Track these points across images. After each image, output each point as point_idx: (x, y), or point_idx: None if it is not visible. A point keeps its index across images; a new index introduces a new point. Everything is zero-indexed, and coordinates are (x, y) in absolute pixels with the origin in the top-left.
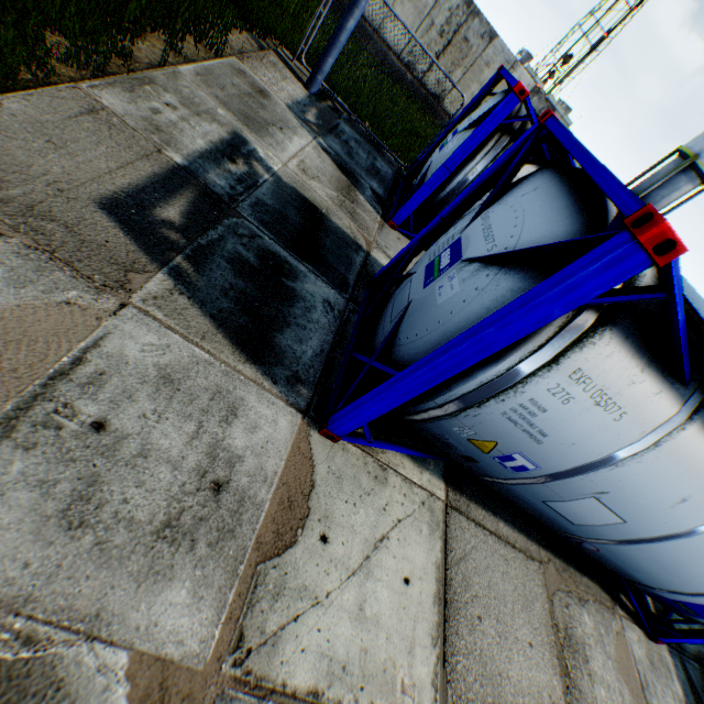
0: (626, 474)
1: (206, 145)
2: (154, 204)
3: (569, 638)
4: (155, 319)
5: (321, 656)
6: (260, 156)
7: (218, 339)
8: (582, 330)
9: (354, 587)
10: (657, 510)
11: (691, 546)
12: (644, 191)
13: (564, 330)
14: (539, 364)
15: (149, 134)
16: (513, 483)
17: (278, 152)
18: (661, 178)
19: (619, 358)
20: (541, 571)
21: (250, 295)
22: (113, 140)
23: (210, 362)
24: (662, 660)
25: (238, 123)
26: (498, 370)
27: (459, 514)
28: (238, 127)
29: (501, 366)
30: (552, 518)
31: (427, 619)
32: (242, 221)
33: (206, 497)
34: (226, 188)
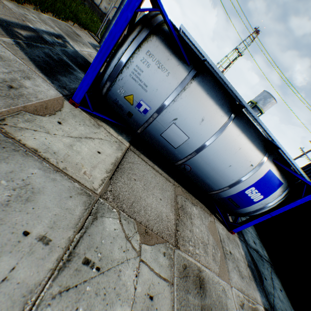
0: (179, 106)
1: (46, 30)
2: (15, 28)
3: (183, 209)
4: (2, 45)
5: (44, 145)
6: (70, 44)
7: (30, 63)
8: (146, 35)
9: (70, 140)
10: (196, 127)
11: (215, 149)
12: None
13: (140, 34)
14: (135, 48)
15: (21, 17)
16: (147, 125)
17: (80, 47)
18: None
19: (161, 48)
20: (174, 187)
21: (50, 63)
22: (4, 10)
23: (23, 65)
24: (235, 241)
25: (63, 34)
26: (122, 51)
27: (134, 153)
28: (63, 35)
29: (123, 49)
30: (169, 149)
31: (105, 166)
32: (55, 50)
33: (4, 86)
34: (51, 41)
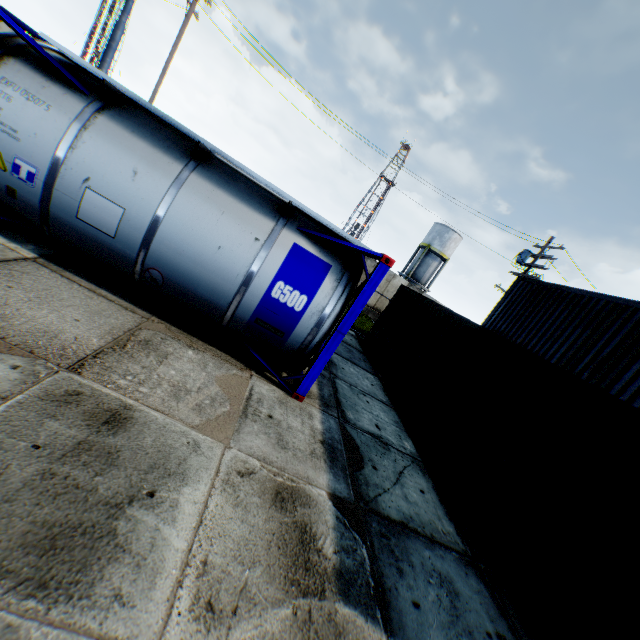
0: (86, 155)
1: None
2: None
3: (147, 344)
4: None
5: None
6: None
7: None
8: None
9: None
10: (129, 187)
11: (179, 220)
12: (412, 271)
13: None
14: None
15: None
16: (48, 204)
17: None
18: (417, 261)
19: (29, 73)
20: (142, 320)
21: None
22: None
23: None
24: (306, 411)
25: None
26: None
27: (43, 266)
28: None
29: None
30: (106, 244)
31: None
32: None
33: None
34: None
